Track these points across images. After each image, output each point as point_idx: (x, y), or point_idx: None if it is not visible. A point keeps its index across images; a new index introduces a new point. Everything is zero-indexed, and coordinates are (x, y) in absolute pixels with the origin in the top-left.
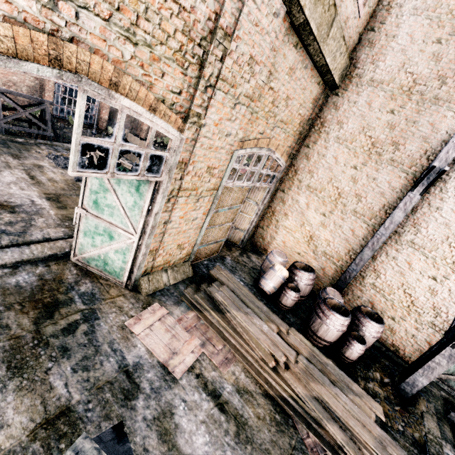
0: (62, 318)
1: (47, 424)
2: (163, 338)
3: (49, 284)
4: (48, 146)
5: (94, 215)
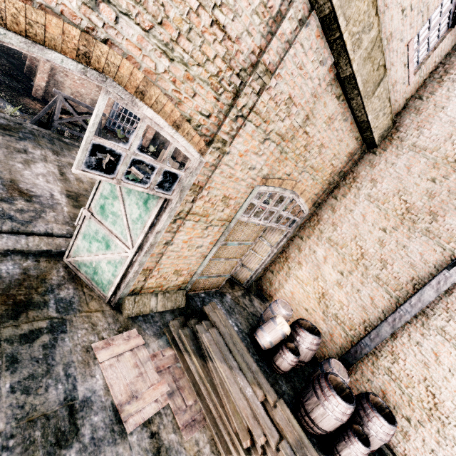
0: (27, 321)
1: None
2: (128, 373)
3: (30, 280)
4: None
5: (97, 219)
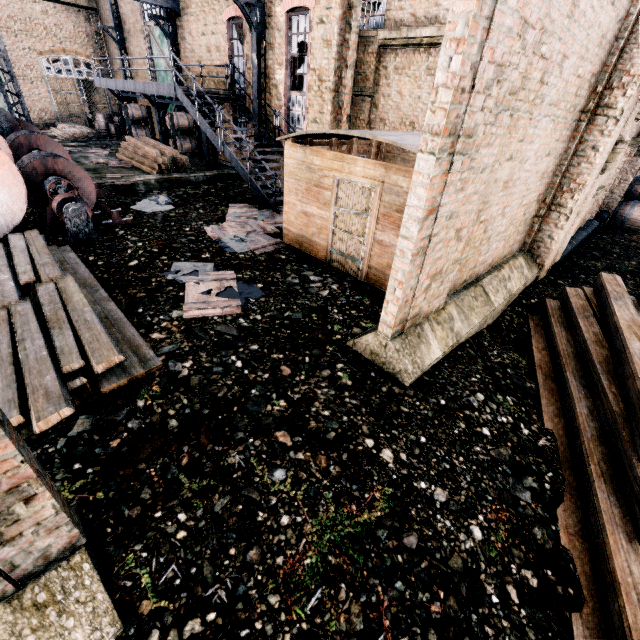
0: None
1: None
2: None
3: None
4: None
5: (0, 99)
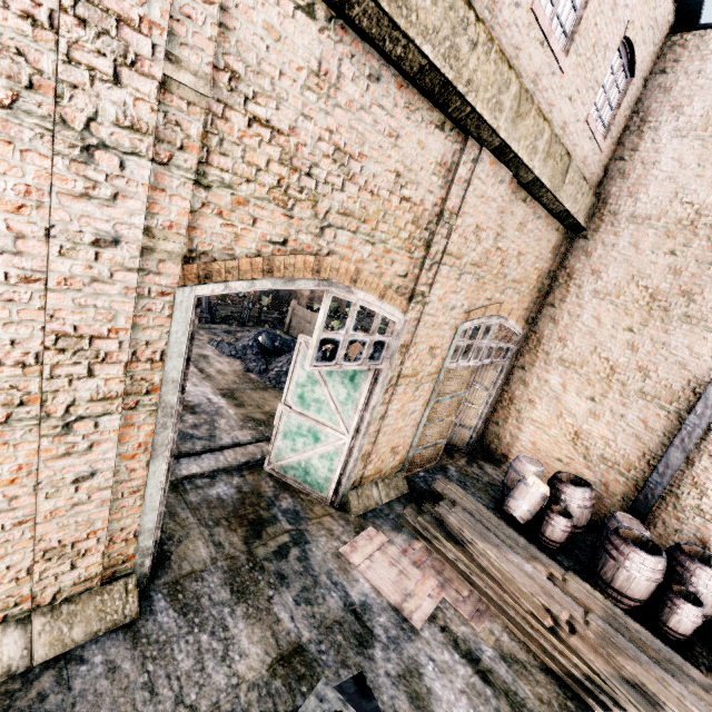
0: (270, 538)
1: (283, 661)
2: (389, 573)
3: (249, 497)
4: (206, 330)
5: (298, 412)
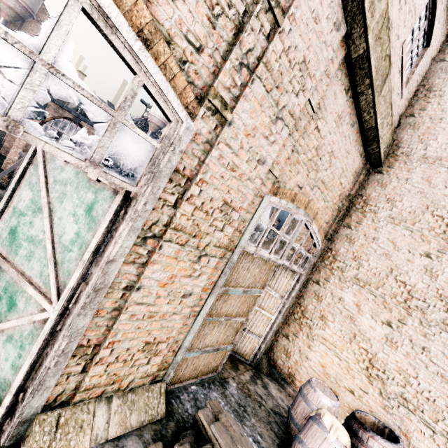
0: None
1: None
2: None
3: None
4: None
5: (0, 254)
